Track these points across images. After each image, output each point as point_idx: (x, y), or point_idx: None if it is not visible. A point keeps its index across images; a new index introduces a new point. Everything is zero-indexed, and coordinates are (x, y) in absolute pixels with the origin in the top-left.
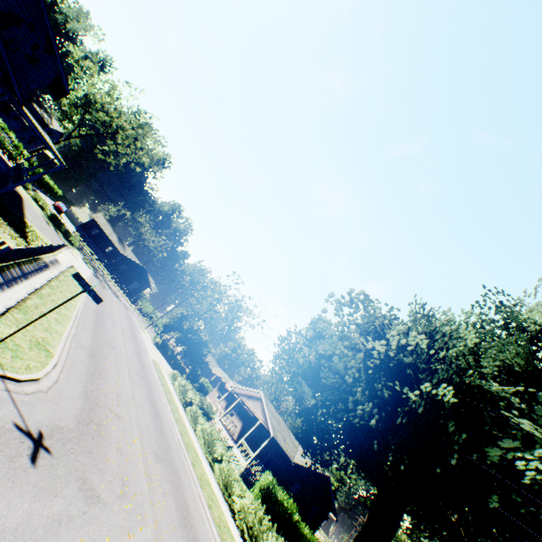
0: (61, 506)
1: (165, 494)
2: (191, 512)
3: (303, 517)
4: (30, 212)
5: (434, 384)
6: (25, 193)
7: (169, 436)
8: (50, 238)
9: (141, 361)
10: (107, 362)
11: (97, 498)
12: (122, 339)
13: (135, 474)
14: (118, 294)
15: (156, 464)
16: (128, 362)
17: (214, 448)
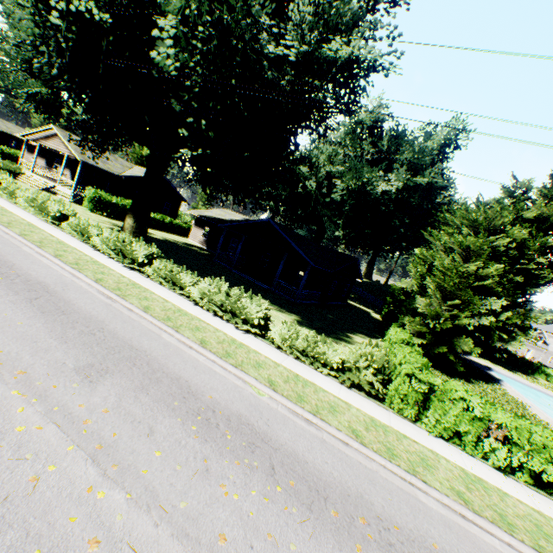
0: None
1: None
2: None
3: (160, 212)
4: None
5: (102, 10)
6: None
7: None
8: None
9: None
10: None
11: None
12: None
13: None
14: None
15: None
16: None
17: None
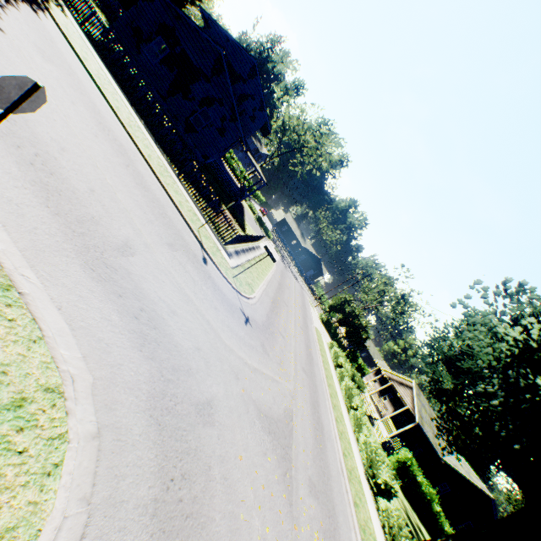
0: (254, 344)
1: (304, 386)
2: (320, 409)
3: (452, 524)
4: (247, 216)
5: None
6: (245, 203)
7: (316, 370)
8: (256, 232)
9: (305, 322)
10: (281, 310)
11: (268, 354)
12: (293, 304)
13: (288, 364)
14: (296, 277)
15: (301, 372)
16: (295, 318)
17: (352, 399)
